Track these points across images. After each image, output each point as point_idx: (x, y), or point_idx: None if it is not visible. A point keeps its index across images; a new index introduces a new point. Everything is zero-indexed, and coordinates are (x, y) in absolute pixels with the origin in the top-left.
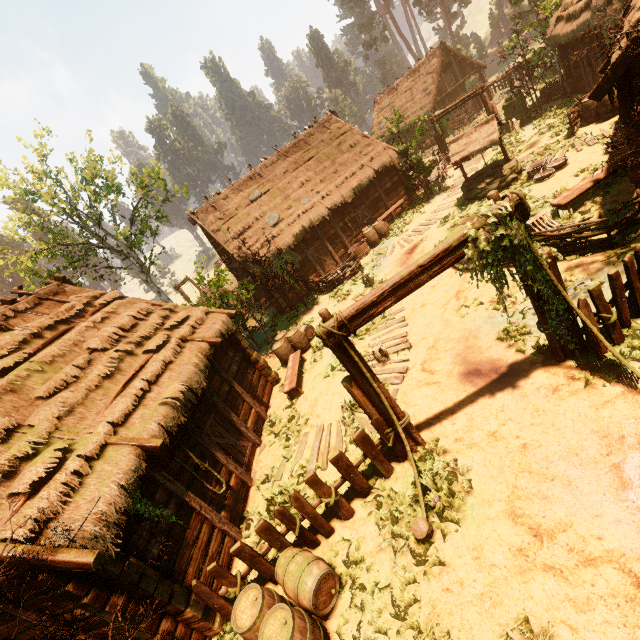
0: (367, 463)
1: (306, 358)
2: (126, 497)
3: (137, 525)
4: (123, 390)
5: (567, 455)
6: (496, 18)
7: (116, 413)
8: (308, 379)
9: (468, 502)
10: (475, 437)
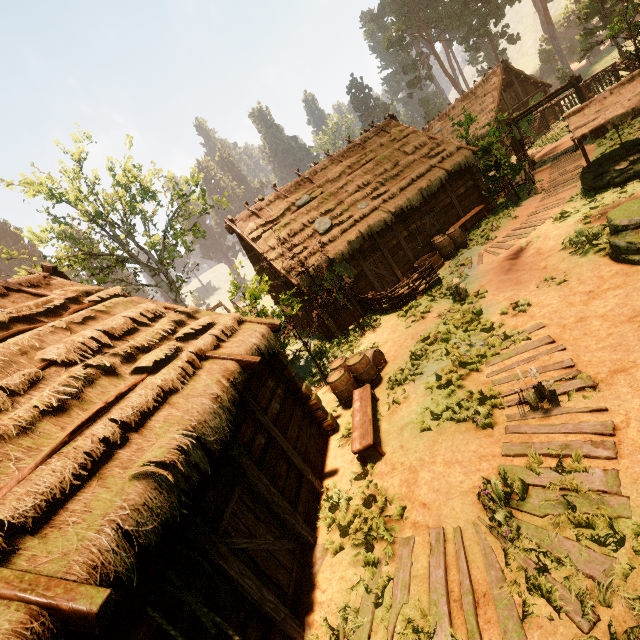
0: None
1: (377, 397)
2: None
3: None
4: (69, 440)
5: None
6: (547, 53)
7: (27, 498)
8: (389, 431)
9: None
10: None
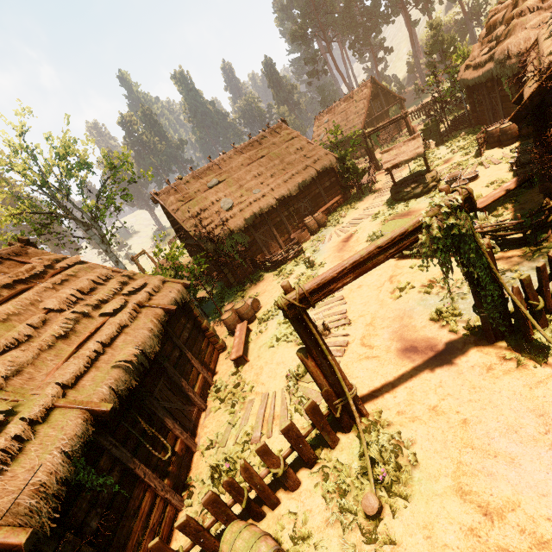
0: (312, 432)
1: (252, 328)
2: (69, 465)
3: (77, 495)
4: (76, 351)
5: (507, 432)
6: (412, 65)
7: (67, 374)
8: (254, 348)
9: (415, 476)
10: (417, 411)
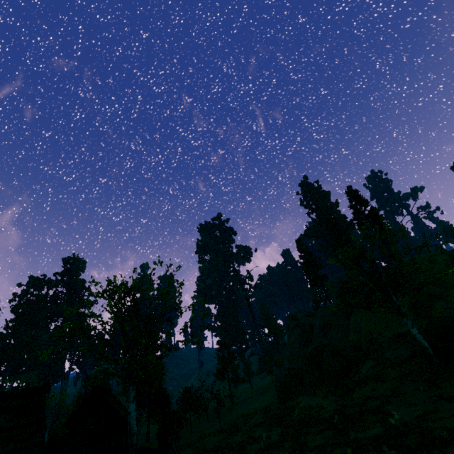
0: None
1: None
2: None
3: None
4: None
5: None
6: None
7: None
8: None
9: None
10: None
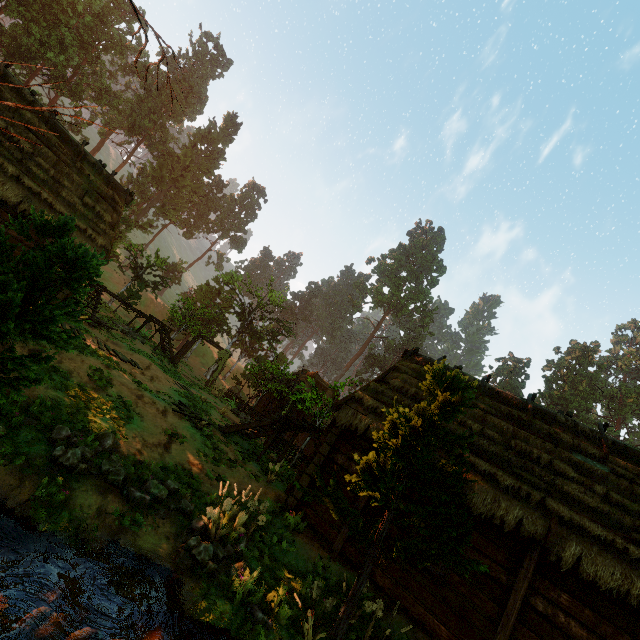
0: None
1: None
2: None
3: None
4: None
5: None
6: None
7: None
8: None
9: None
10: None
